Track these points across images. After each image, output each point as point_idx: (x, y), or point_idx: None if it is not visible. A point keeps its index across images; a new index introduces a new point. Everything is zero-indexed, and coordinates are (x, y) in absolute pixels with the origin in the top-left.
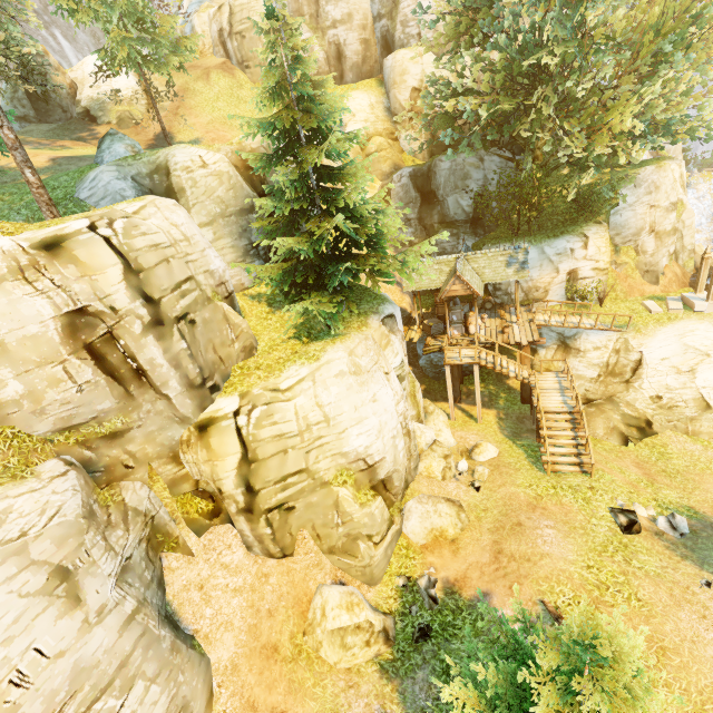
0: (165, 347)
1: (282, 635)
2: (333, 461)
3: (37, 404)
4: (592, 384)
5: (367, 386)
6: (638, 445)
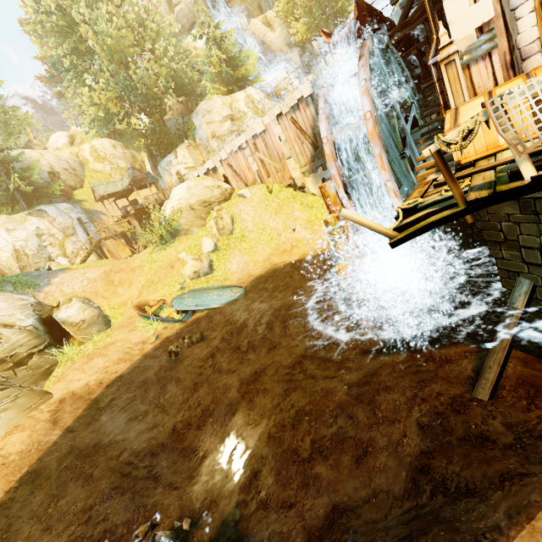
0: None
1: None
2: None
3: None
4: None
5: None
6: None
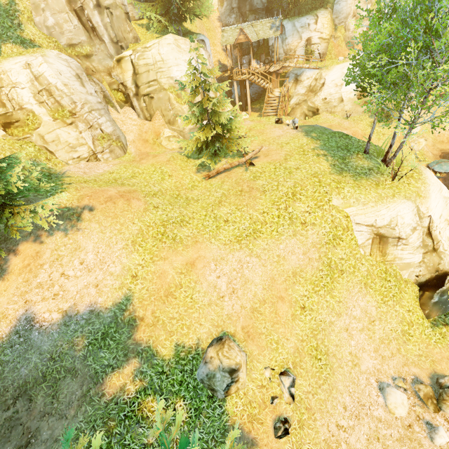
0: (102, 18)
1: (150, 138)
2: (167, 81)
3: (61, 30)
4: (302, 97)
5: (182, 54)
6: (310, 118)
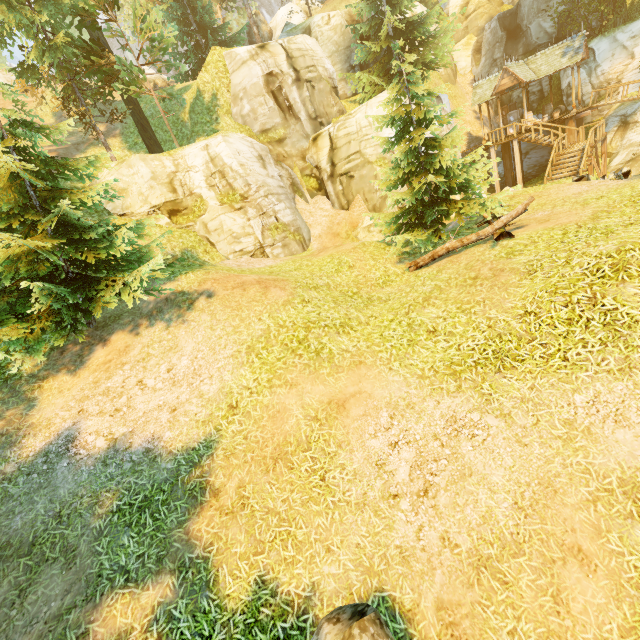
0: (300, 93)
1: (342, 231)
2: (375, 151)
3: (255, 115)
4: (639, 147)
5: None
6: None
